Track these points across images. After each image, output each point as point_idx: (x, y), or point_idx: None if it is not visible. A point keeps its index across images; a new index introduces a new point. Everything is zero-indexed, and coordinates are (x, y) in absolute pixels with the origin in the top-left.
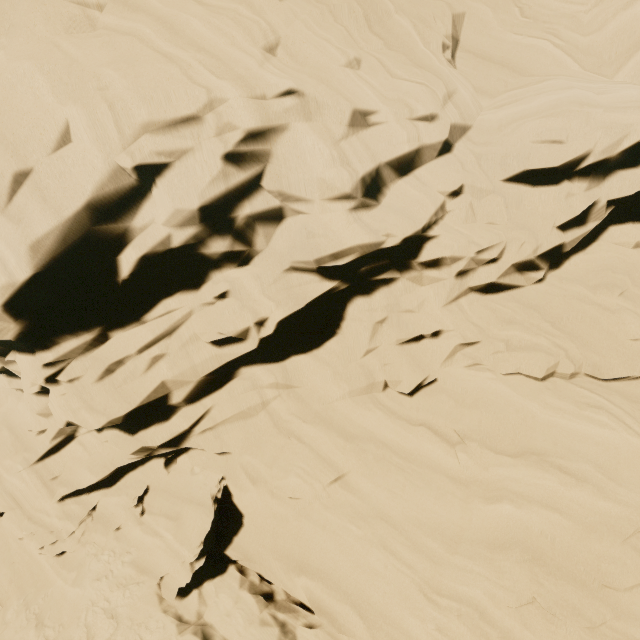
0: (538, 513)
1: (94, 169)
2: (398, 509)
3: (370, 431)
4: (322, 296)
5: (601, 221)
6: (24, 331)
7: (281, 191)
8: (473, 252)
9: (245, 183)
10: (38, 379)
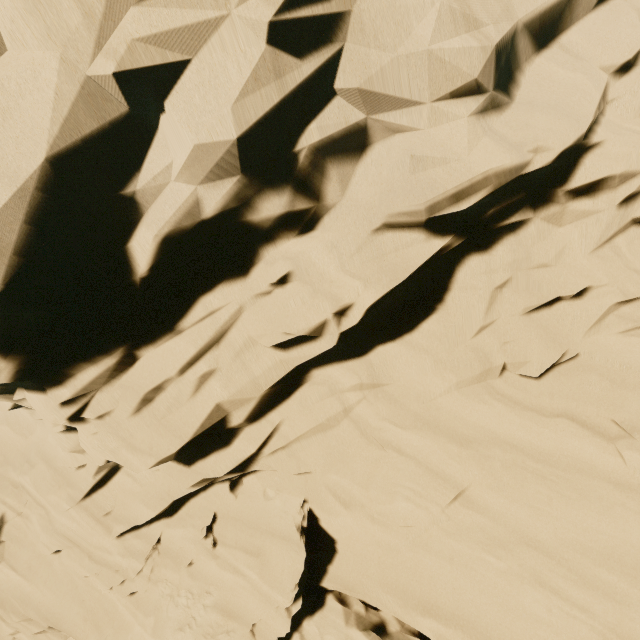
0: None
1: (57, 95)
2: (548, 530)
3: (490, 431)
4: (427, 262)
5: None
6: (21, 368)
7: (369, 94)
8: None
9: (309, 88)
10: (58, 421)
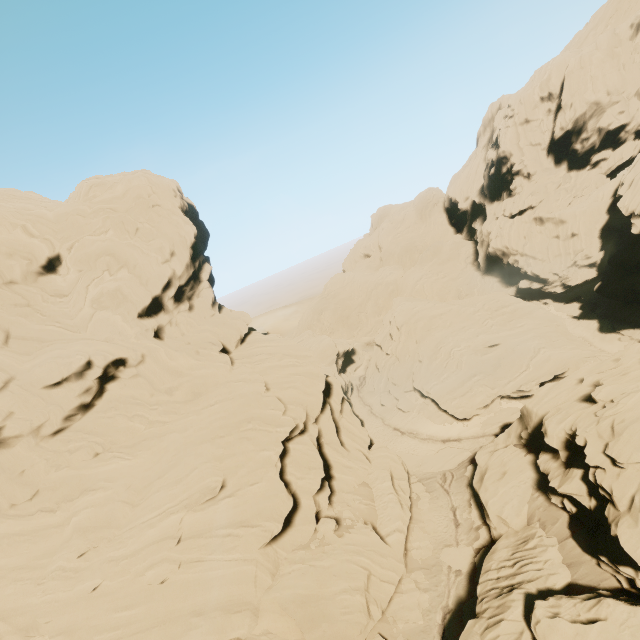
0: (84, 513)
1: None
2: (25, 559)
3: (4, 533)
4: None
5: (99, 385)
6: None
7: None
8: (29, 424)
9: None
10: None
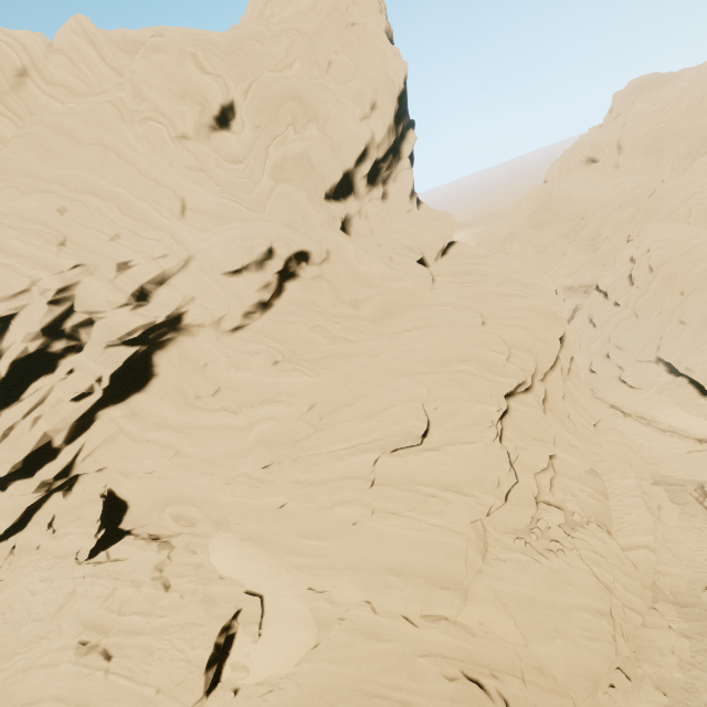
0: (267, 424)
1: None
2: (212, 454)
3: (192, 423)
4: (133, 356)
5: (278, 282)
6: None
7: (87, 311)
8: (211, 313)
9: (65, 312)
10: None
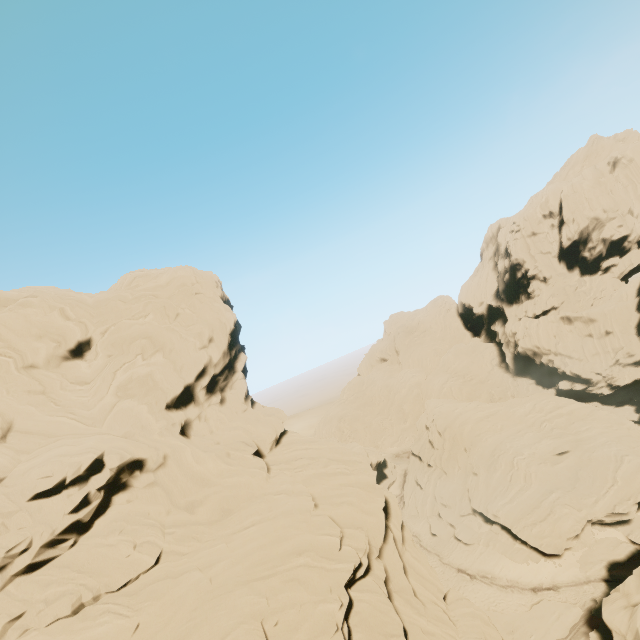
0: None
1: None
2: None
3: None
4: None
5: (105, 497)
6: None
7: None
8: (3, 553)
9: None
10: None
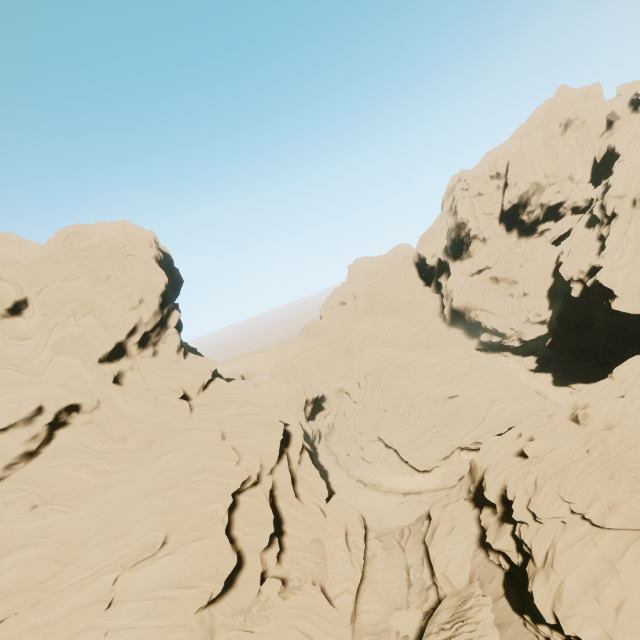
0: (9, 573)
1: None
2: None
3: None
4: None
5: (48, 432)
6: None
7: None
8: None
9: None
10: None
